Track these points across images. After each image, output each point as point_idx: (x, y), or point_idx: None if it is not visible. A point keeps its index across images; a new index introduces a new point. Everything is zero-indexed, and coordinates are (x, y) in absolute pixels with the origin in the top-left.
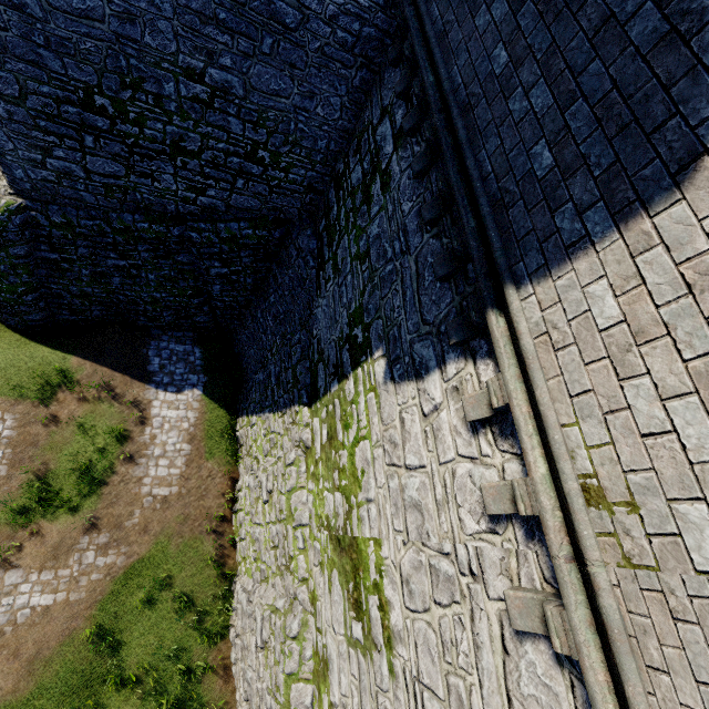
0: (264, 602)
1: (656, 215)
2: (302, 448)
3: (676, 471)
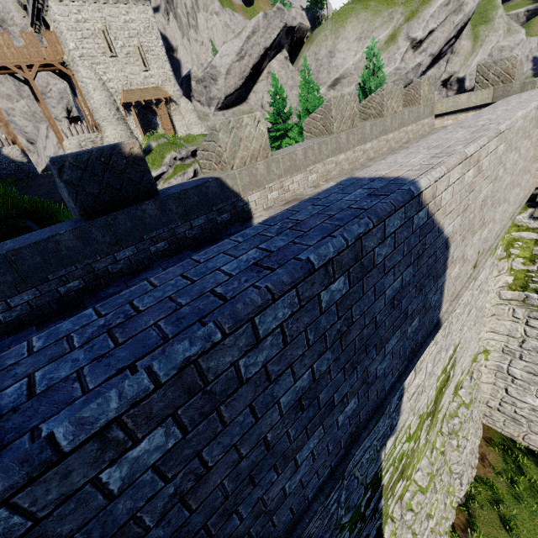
0: (459, 458)
1: (450, 255)
2: (403, 508)
3: (479, 241)
